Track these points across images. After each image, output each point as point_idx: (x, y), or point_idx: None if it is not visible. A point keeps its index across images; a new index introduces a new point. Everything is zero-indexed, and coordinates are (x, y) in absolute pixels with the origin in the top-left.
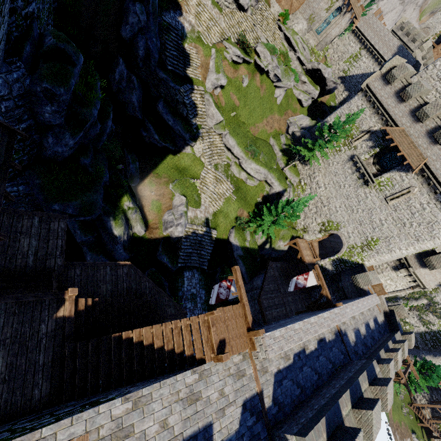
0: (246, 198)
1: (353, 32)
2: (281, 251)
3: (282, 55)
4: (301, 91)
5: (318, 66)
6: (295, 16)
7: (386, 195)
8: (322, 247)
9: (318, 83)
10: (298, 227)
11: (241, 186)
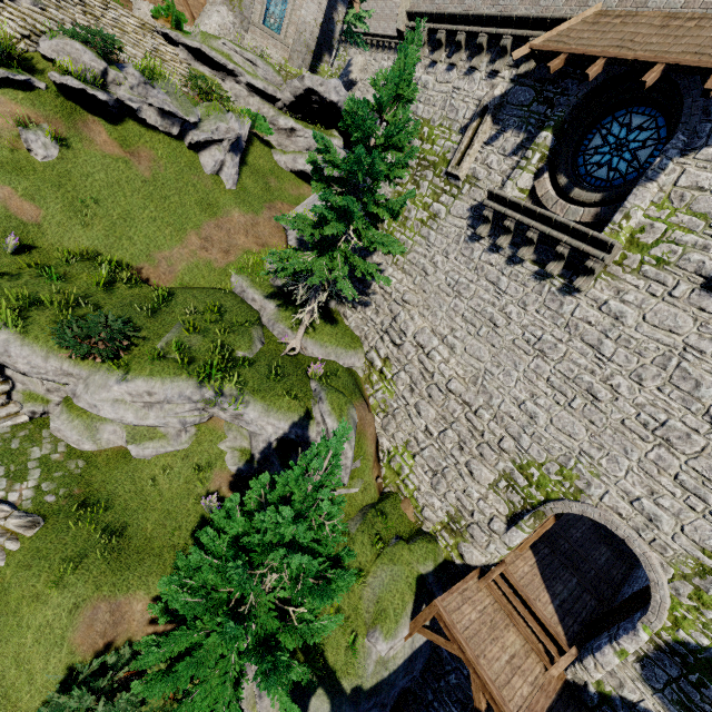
0: (128, 535)
1: (378, 48)
2: (406, 666)
3: (191, 83)
4: (296, 153)
5: (304, 84)
6: (203, 12)
7: (705, 268)
8: (554, 553)
9: (329, 125)
10: (431, 522)
11: (106, 485)
